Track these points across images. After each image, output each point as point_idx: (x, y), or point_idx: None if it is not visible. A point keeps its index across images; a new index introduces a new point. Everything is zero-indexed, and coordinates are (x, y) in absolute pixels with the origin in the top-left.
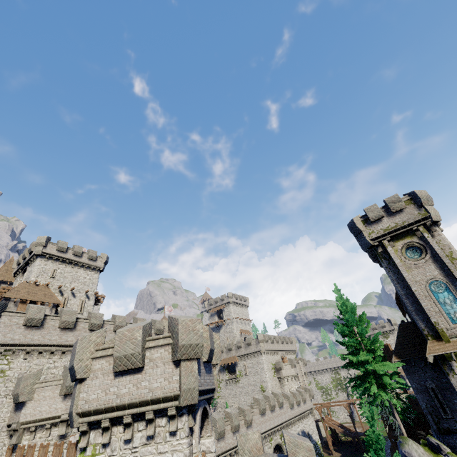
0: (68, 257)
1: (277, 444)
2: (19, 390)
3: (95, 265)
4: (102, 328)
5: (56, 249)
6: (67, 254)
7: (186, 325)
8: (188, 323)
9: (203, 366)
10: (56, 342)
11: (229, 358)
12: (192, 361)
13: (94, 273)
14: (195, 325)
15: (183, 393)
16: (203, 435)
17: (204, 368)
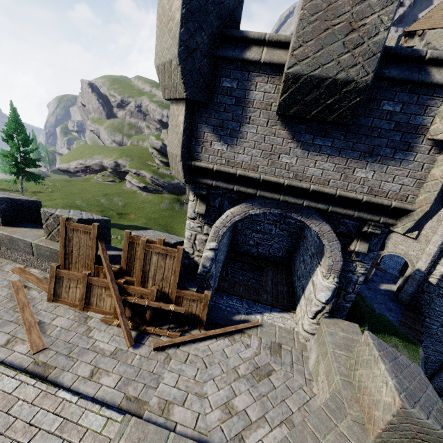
0: None
1: None
2: None
3: None
4: None
5: None
6: None
7: (162, 13)
8: (164, 6)
9: (283, 129)
10: None
11: None
12: (179, 105)
13: None
14: (172, 3)
15: (169, 157)
16: (321, 265)
17: (289, 135)
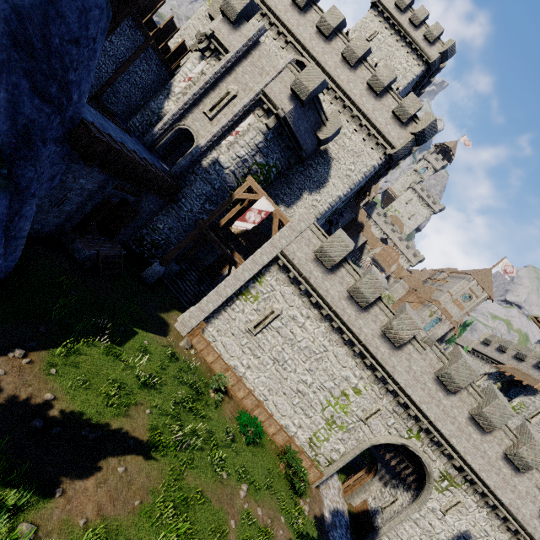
0: (400, 21)
1: (420, 459)
2: (213, 1)
3: (425, 52)
4: (332, 39)
5: (395, 2)
6: (402, 17)
7: None
8: None
9: None
10: (279, 13)
11: (526, 374)
12: None
13: (416, 65)
14: None
15: None
16: None
17: None
